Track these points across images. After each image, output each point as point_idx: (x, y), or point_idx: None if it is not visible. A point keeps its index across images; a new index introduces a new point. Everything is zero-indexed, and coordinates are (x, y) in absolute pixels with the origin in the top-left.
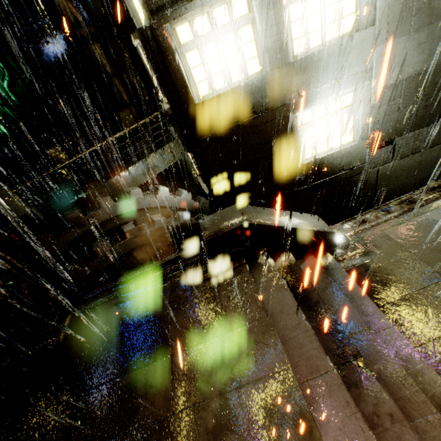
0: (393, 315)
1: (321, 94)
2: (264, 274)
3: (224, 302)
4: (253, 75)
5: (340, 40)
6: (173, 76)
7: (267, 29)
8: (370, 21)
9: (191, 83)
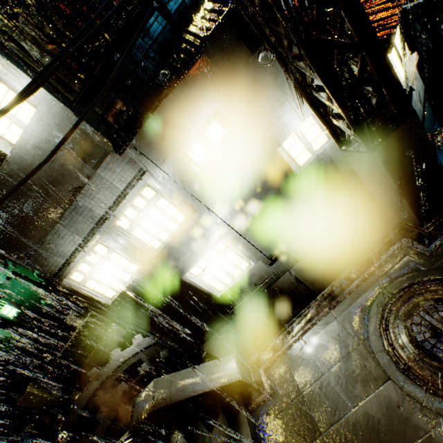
0: None
1: (193, 258)
2: None
3: None
4: (136, 271)
5: (180, 229)
6: (85, 299)
7: (124, 251)
8: (192, 210)
9: (100, 294)
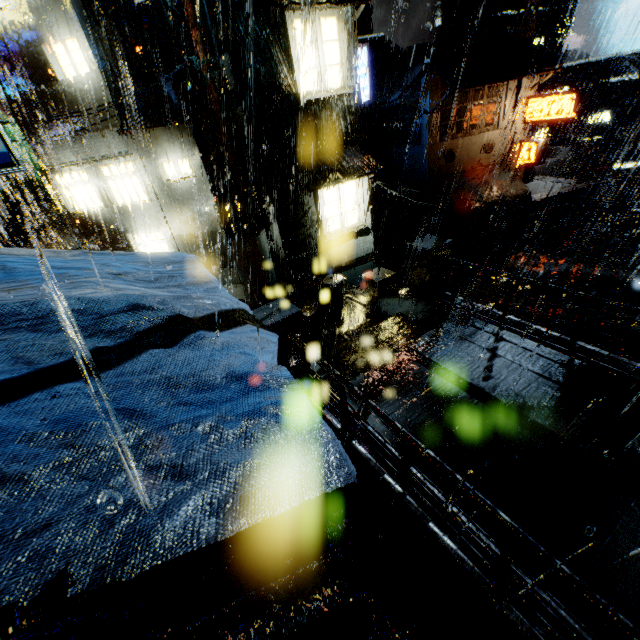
0: None
1: (138, 228)
2: None
3: None
4: (100, 207)
5: (138, 203)
6: (56, 197)
7: (97, 189)
8: (151, 198)
9: (68, 202)
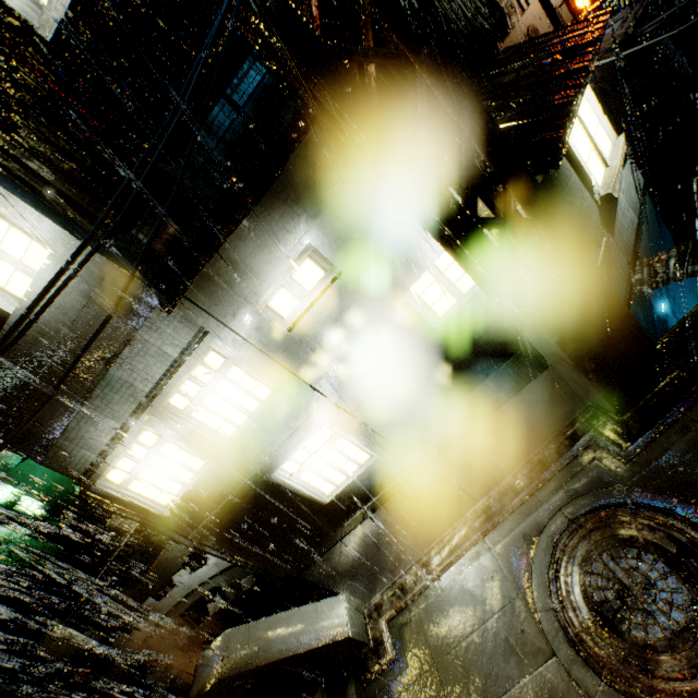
0: None
1: (284, 450)
2: None
3: None
4: (202, 468)
5: (262, 409)
6: (127, 508)
7: (182, 442)
8: (279, 383)
9: (150, 501)
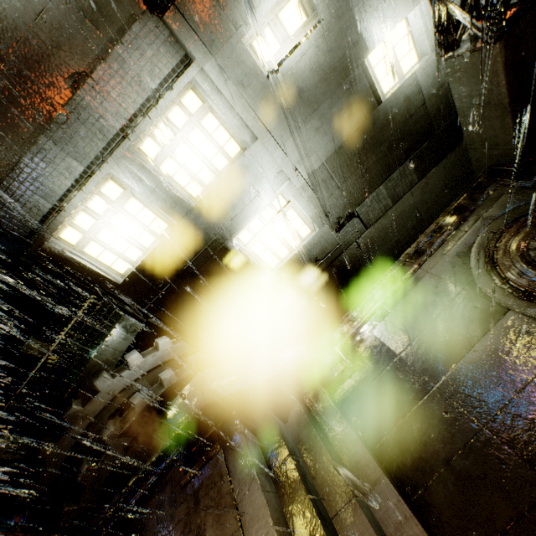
0: (391, 455)
1: (244, 214)
2: (238, 461)
3: (203, 514)
4: (164, 232)
5: (232, 166)
6: (82, 274)
7: (150, 195)
8: (251, 138)
9: (106, 268)
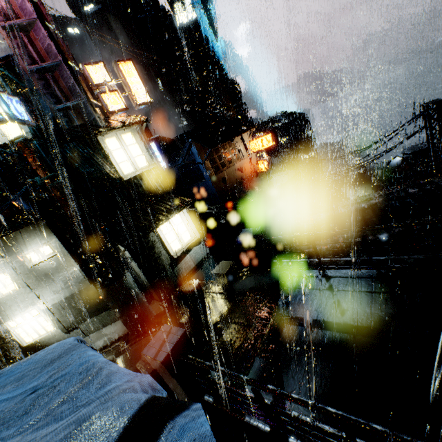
0: None
1: (11, 315)
2: None
3: None
4: None
5: (8, 294)
6: None
7: None
8: (20, 285)
9: None
